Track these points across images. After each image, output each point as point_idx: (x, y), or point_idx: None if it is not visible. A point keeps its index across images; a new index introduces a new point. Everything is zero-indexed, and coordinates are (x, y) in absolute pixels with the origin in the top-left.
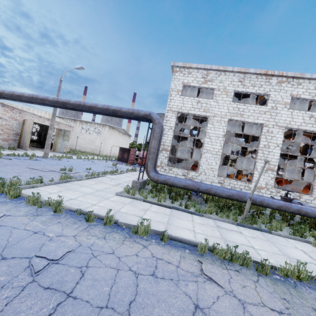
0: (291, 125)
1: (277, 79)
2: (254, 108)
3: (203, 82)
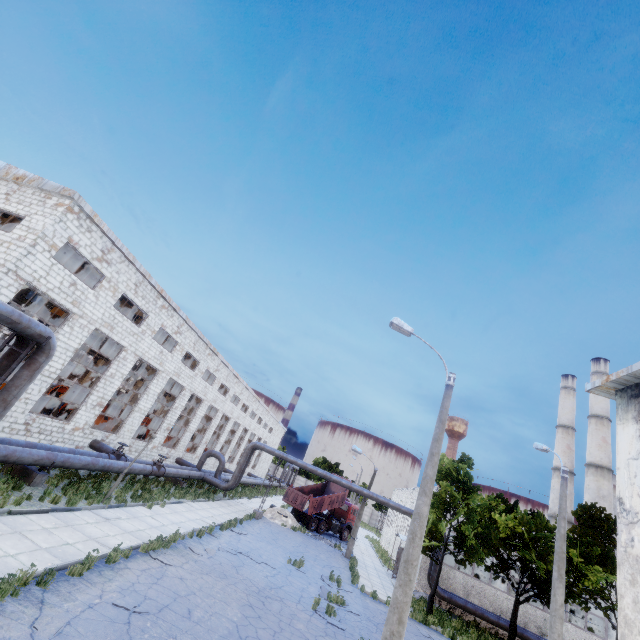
0: (145, 356)
1: (163, 302)
2: (129, 325)
3: (99, 257)
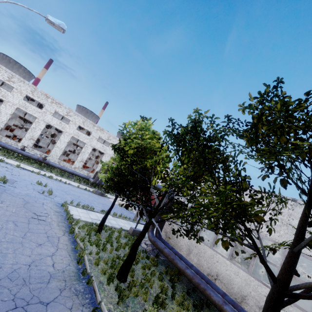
0: (50, 123)
1: (51, 100)
2: (35, 108)
3: (7, 80)
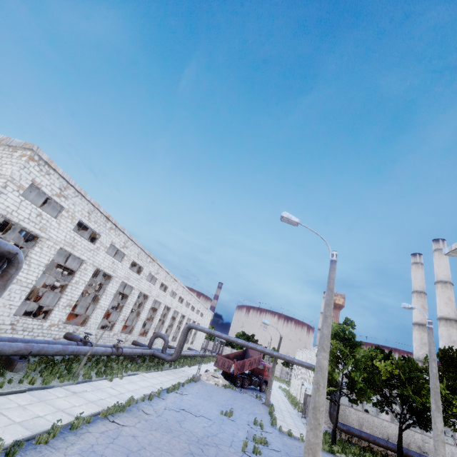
0: (101, 266)
1: (111, 224)
2: (86, 244)
3: (57, 194)
